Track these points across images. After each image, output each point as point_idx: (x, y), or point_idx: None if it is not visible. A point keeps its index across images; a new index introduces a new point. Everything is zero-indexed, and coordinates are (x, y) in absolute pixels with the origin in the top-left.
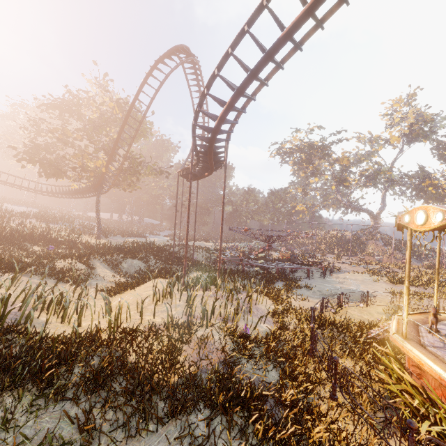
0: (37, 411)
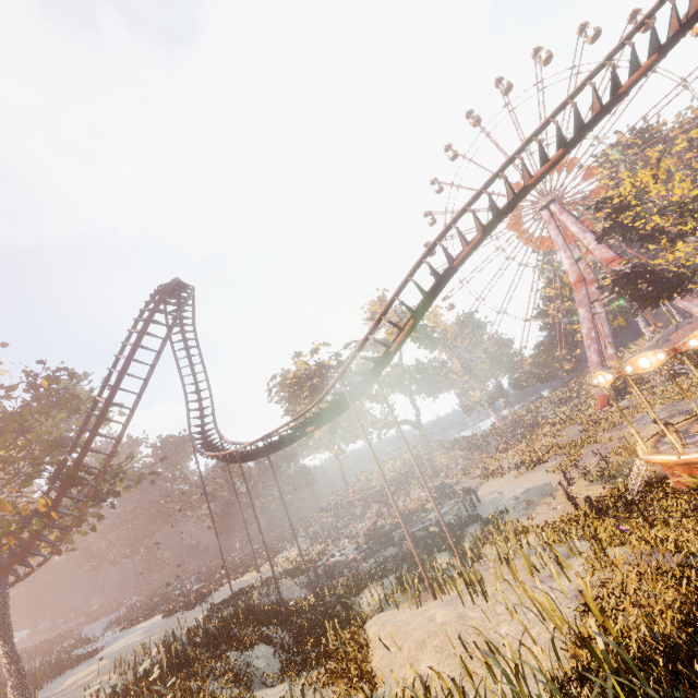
0: None
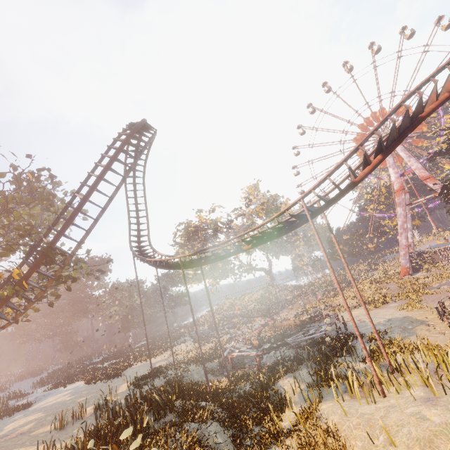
0: None
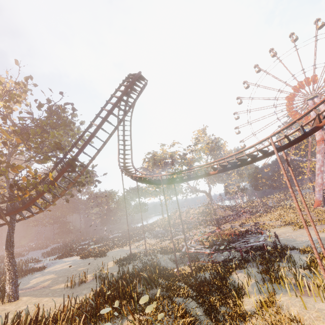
0: None
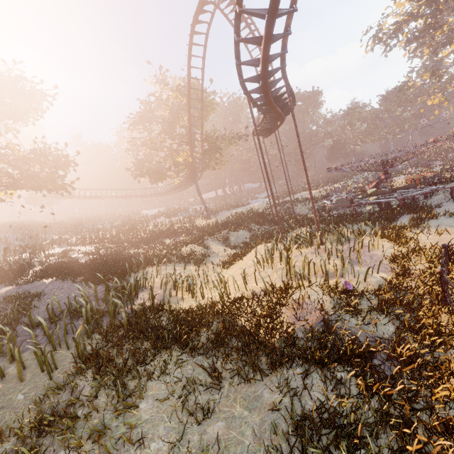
0: (183, 362)
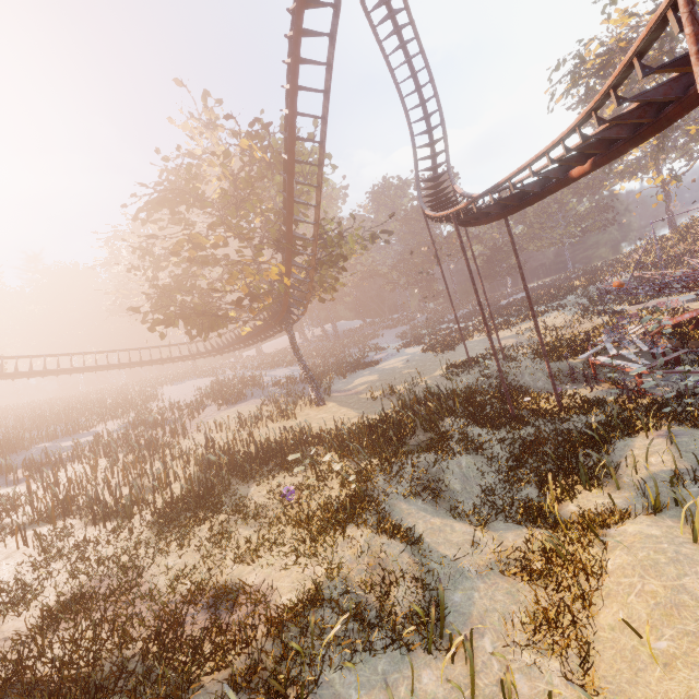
0: None
